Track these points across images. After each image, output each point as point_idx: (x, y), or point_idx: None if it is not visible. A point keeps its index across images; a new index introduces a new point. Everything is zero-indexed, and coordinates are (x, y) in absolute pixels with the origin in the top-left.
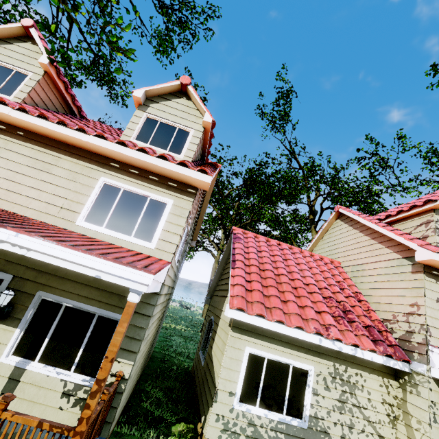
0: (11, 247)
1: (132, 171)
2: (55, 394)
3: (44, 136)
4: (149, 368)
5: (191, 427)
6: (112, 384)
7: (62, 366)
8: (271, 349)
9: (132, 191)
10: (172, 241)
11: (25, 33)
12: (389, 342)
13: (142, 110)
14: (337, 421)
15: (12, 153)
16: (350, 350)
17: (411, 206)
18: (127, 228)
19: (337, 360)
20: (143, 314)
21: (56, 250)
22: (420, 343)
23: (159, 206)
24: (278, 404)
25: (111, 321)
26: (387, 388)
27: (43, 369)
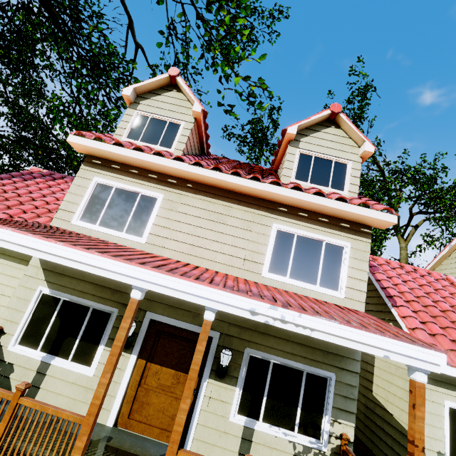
0: (295, 327)
1: (301, 214)
2: (287, 455)
3: (211, 185)
4: None
5: None
6: (339, 447)
7: (284, 426)
8: None
9: (305, 235)
10: (360, 289)
11: (169, 82)
12: None
13: (294, 146)
14: None
15: (187, 206)
16: None
17: None
18: (309, 276)
19: None
20: (350, 371)
21: (341, 329)
22: None
23: (335, 250)
24: None
25: (319, 378)
26: None
27: (270, 429)
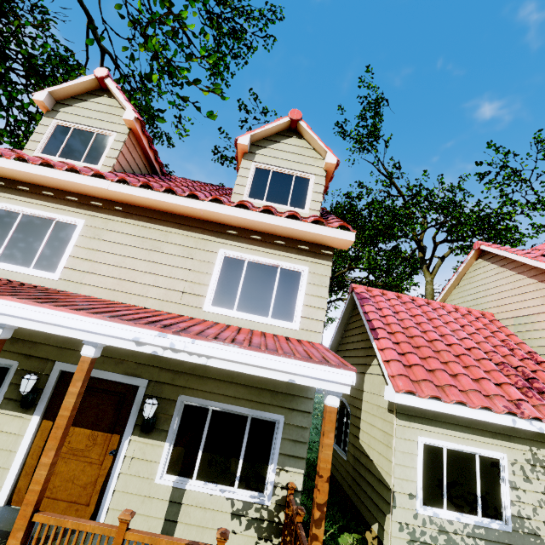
0: (188, 356)
1: (253, 237)
2: (223, 515)
3: (146, 207)
4: None
5: (357, 538)
6: (284, 498)
7: (223, 482)
8: (449, 437)
9: (257, 261)
10: (317, 318)
11: (98, 86)
12: None
13: (249, 159)
14: None
15: (115, 233)
16: None
17: None
18: (261, 307)
19: (533, 443)
20: (302, 411)
21: (240, 354)
22: None
23: (292, 276)
24: (469, 504)
25: (267, 423)
26: None
27: (204, 487)
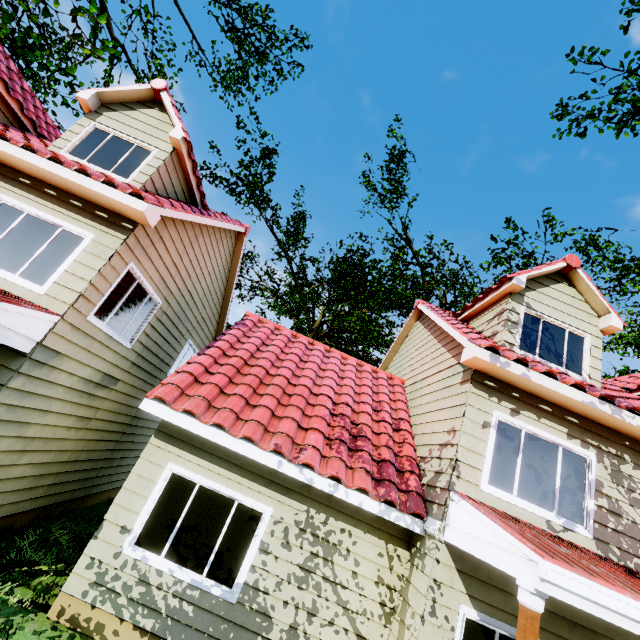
0: None
1: (48, 191)
2: None
3: None
4: (91, 510)
5: None
6: None
7: None
8: (209, 472)
9: (39, 216)
10: (74, 288)
11: None
12: (406, 487)
13: (90, 118)
14: (289, 600)
15: None
16: (326, 486)
17: (489, 292)
18: (14, 263)
19: (316, 504)
20: None
21: None
22: (444, 488)
23: (73, 240)
24: (198, 558)
25: None
26: (391, 561)
27: None
